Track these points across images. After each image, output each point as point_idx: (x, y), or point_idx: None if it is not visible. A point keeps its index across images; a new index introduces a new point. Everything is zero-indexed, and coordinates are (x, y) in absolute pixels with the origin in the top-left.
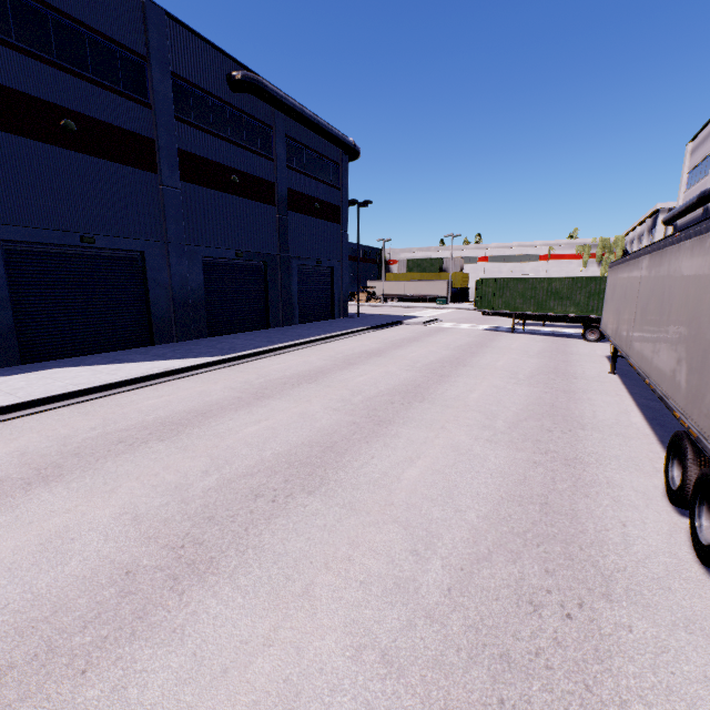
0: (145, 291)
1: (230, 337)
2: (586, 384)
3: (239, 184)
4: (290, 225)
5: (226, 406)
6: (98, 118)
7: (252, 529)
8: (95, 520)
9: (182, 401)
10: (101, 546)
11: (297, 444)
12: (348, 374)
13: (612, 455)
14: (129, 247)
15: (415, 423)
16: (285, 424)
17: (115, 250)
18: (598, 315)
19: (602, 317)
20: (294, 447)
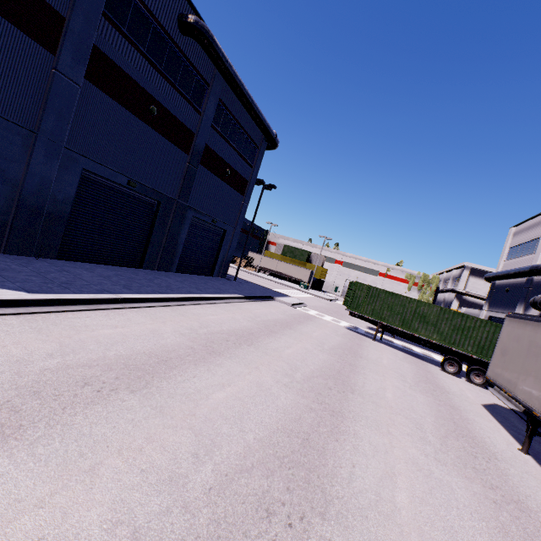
0: None
1: (83, 267)
2: (523, 481)
3: (156, 117)
4: (197, 178)
5: None
6: None
7: None
8: None
9: None
10: None
11: None
12: (204, 377)
13: None
14: None
15: None
16: None
17: None
18: (459, 349)
19: (494, 366)
20: None
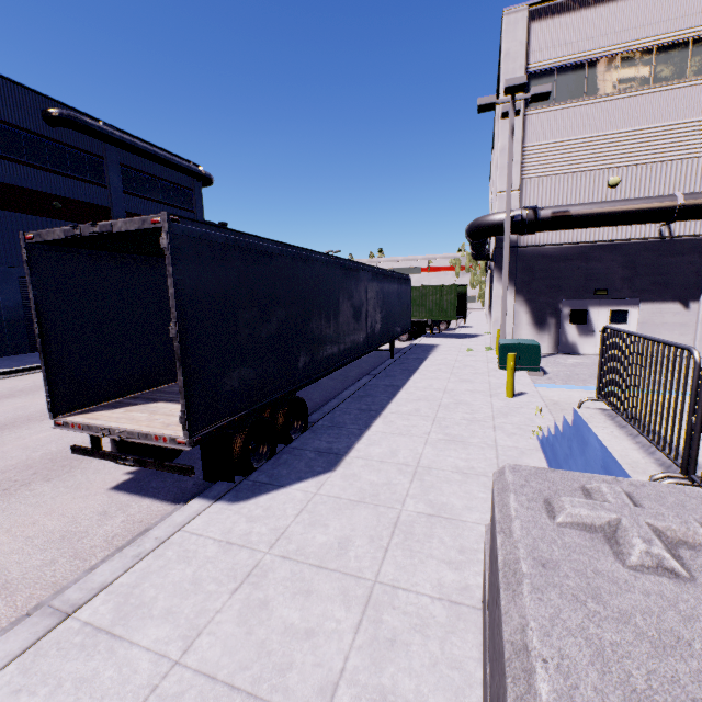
0: None
1: None
2: None
3: (63, 209)
4: None
5: None
6: None
7: None
8: None
9: None
10: None
11: None
12: None
13: None
14: None
15: None
16: None
17: None
18: None
19: None
20: None
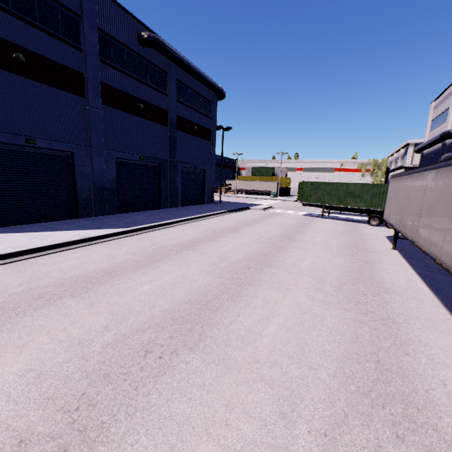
0: (73, 180)
1: (133, 214)
2: (379, 257)
3: (143, 110)
4: (177, 140)
5: (127, 267)
6: (42, 54)
7: (141, 388)
8: (2, 378)
9: (94, 262)
10: (1, 409)
11: (180, 302)
12: (216, 244)
13: (414, 316)
14: (62, 148)
15: (267, 285)
16: (171, 284)
17: (52, 150)
18: (378, 209)
19: (385, 211)
20: (177, 305)
